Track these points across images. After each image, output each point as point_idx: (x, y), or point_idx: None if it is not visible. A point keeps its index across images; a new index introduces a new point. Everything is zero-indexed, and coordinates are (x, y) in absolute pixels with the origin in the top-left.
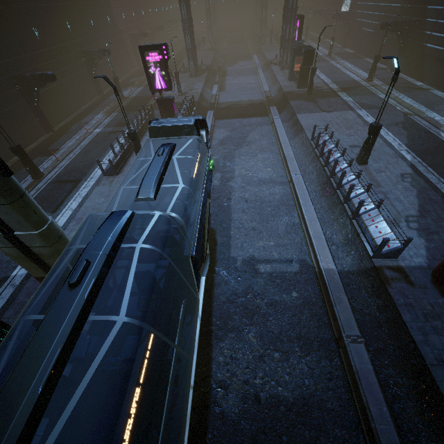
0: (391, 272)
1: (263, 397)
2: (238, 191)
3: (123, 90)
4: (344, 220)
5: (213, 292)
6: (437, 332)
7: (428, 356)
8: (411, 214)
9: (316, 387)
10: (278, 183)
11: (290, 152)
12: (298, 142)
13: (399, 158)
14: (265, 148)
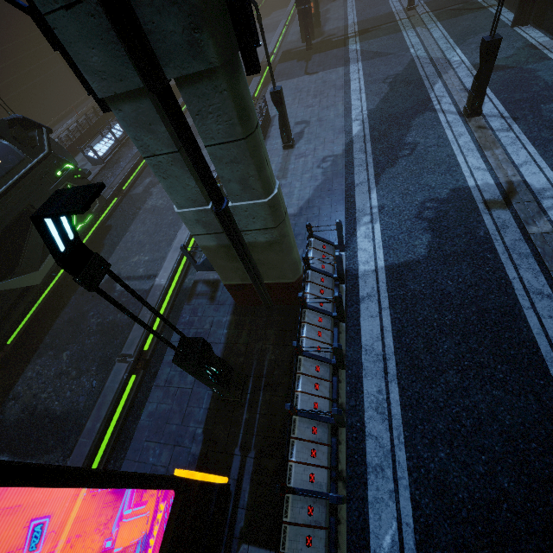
0: (204, 286)
1: (39, 409)
2: (155, 198)
3: None
4: None
5: (62, 311)
6: None
7: (161, 377)
8: (288, 212)
9: (85, 404)
10: None
11: None
12: None
13: (342, 133)
14: None
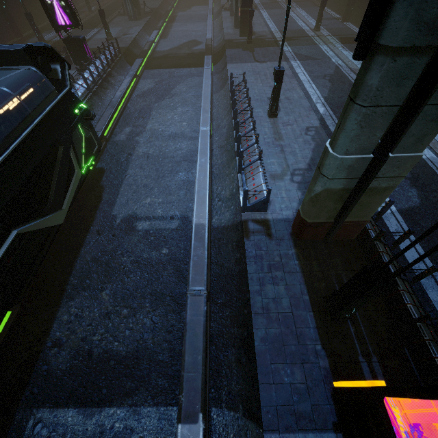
0: (255, 225)
1: (96, 352)
2: (144, 146)
3: (47, 32)
4: (234, 175)
5: (80, 251)
6: (274, 282)
7: (256, 305)
8: (300, 167)
9: (153, 340)
10: (188, 138)
11: (207, 105)
12: (222, 95)
13: (312, 111)
14: (188, 101)
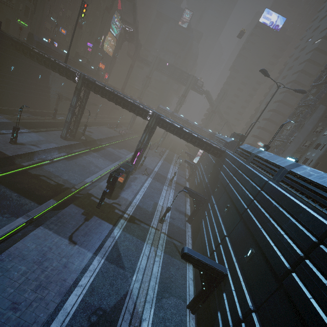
0: None
1: None
2: None
3: None
4: None
5: None
6: None
7: None
8: None
9: None
10: None
11: None
12: None
13: None
14: None
